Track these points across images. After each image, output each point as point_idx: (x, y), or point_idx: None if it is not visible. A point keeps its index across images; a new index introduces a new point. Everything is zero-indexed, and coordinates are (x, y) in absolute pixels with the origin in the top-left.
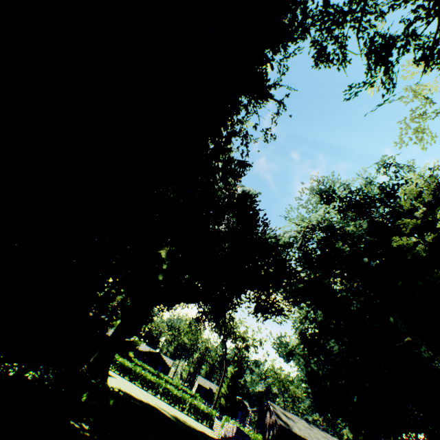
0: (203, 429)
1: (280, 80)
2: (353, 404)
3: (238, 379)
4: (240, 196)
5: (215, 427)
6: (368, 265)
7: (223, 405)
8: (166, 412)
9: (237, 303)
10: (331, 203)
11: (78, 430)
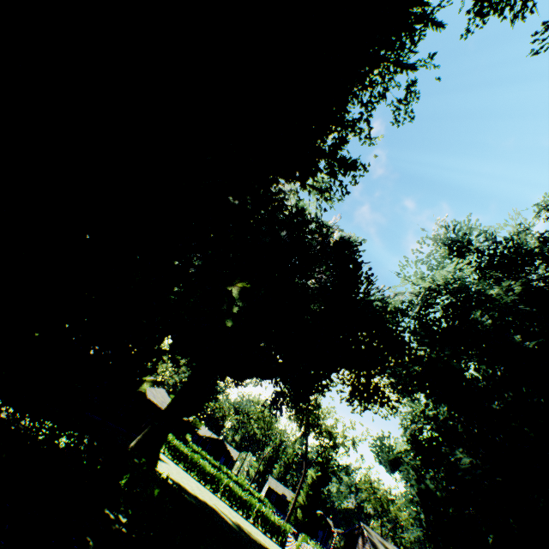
0: (272, 547)
1: (419, 36)
2: (487, 546)
3: (320, 487)
4: (337, 243)
5: (288, 547)
6: (521, 346)
7: (300, 520)
8: (226, 516)
9: (326, 385)
10: (465, 258)
11: (112, 522)
